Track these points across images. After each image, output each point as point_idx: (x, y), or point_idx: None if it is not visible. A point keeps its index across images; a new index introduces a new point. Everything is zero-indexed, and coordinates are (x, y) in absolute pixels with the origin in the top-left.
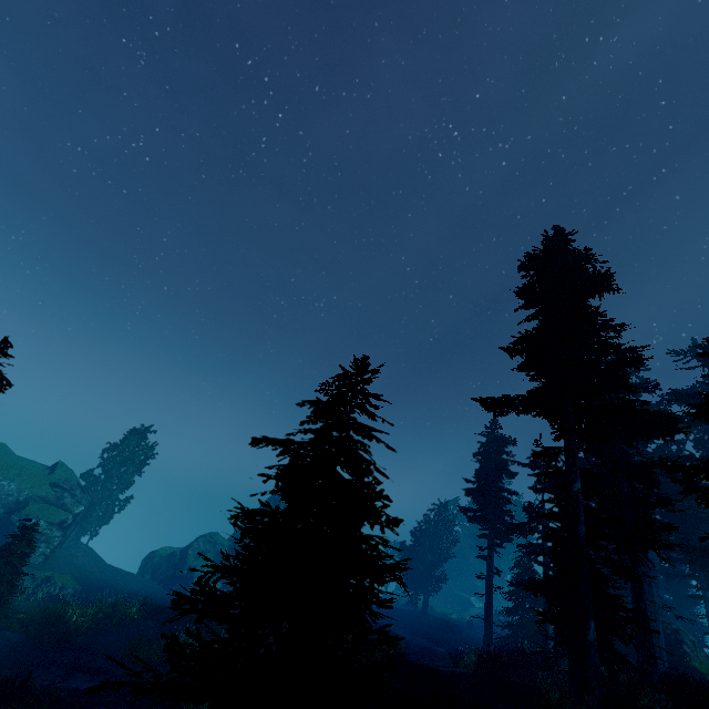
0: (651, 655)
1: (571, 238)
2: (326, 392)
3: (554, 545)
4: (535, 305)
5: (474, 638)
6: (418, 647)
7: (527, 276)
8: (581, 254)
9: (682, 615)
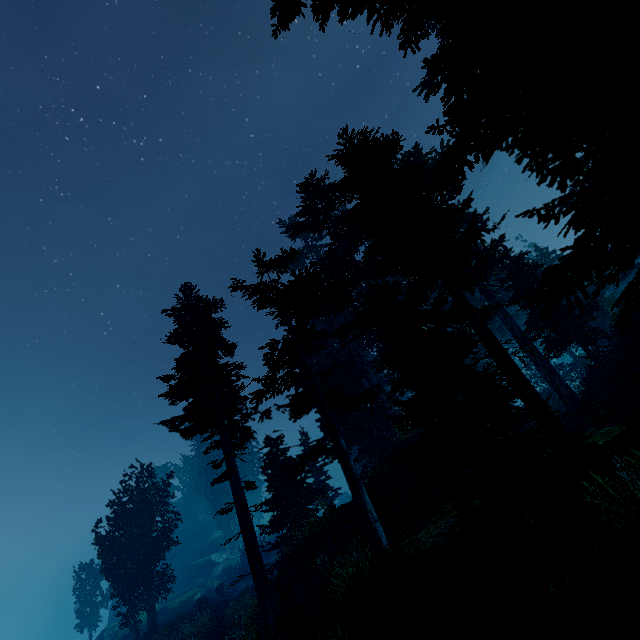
0: None
1: None
2: None
3: None
4: None
5: None
6: None
7: None
8: None
9: None
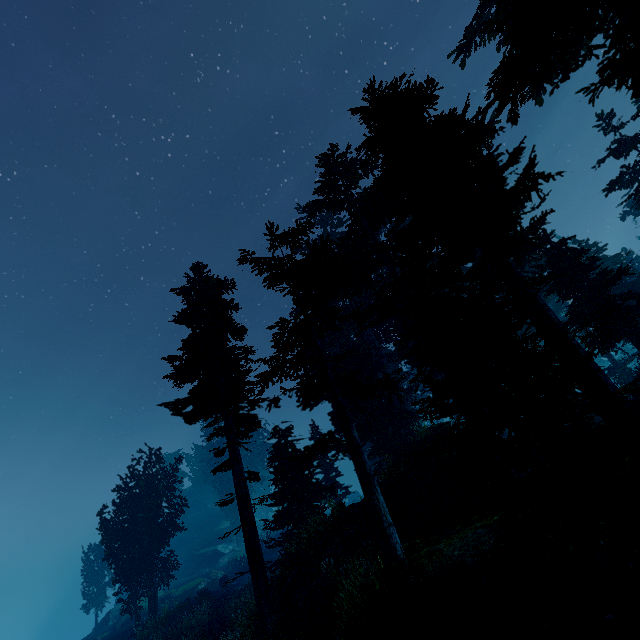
0: None
1: None
2: None
3: None
4: None
5: None
6: None
7: None
8: None
9: None
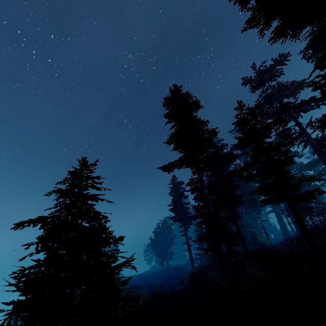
0: (245, 246)
1: (180, 88)
2: (64, 183)
3: (203, 219)
4: (173, 120)
5: (190, 269)
6: (167, 285)
7: (168, 108)
8: (185, 94)
9: (254, 226)
